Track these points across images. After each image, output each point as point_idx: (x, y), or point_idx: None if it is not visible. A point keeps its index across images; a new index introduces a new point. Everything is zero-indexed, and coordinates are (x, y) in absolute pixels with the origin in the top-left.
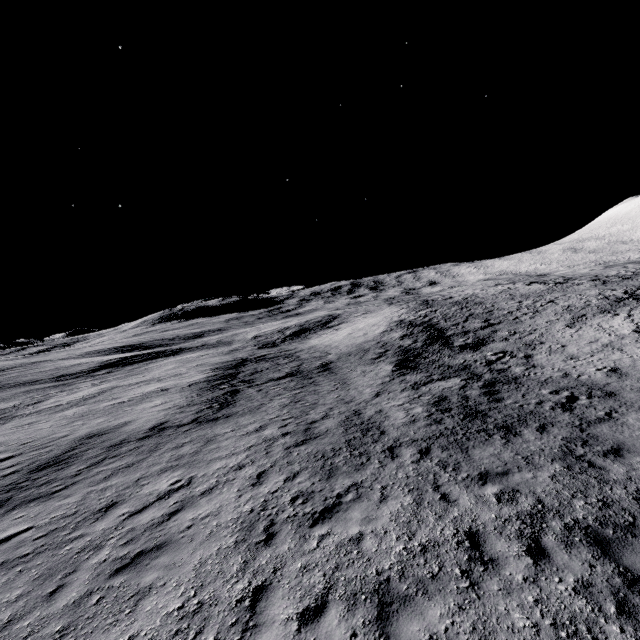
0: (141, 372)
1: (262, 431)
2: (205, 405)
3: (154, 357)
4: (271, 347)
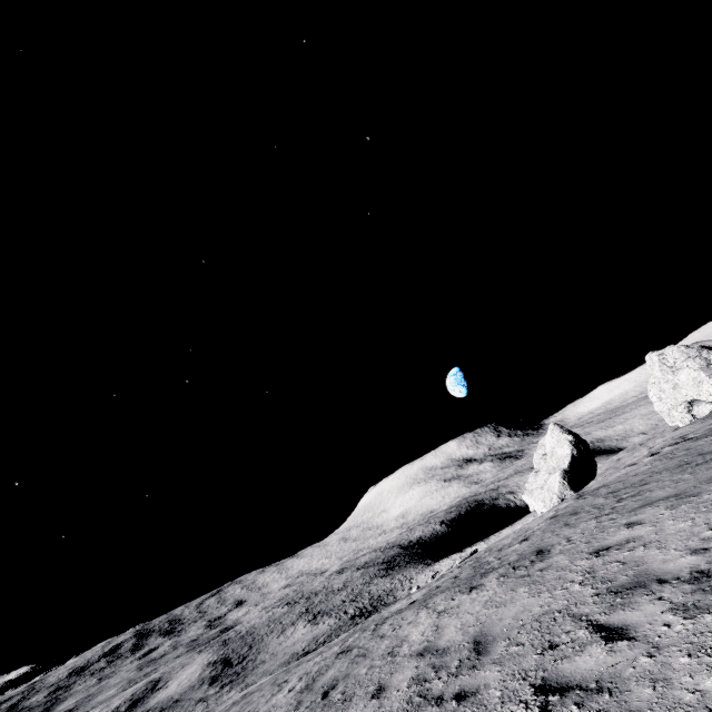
0: None
1: None
2: None
3: None
4: None
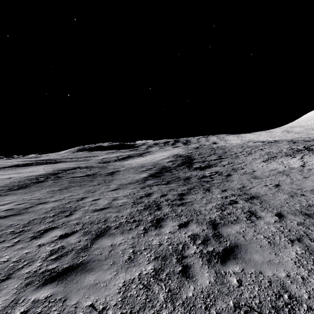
0: (21, 169)
1: (1, 206)
2: (10, 187)
3: (43, 164)
4: (104, 163)
